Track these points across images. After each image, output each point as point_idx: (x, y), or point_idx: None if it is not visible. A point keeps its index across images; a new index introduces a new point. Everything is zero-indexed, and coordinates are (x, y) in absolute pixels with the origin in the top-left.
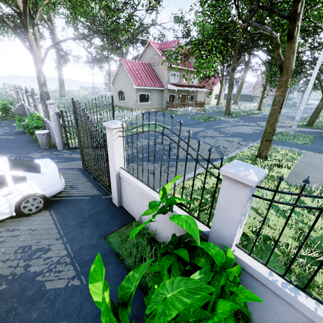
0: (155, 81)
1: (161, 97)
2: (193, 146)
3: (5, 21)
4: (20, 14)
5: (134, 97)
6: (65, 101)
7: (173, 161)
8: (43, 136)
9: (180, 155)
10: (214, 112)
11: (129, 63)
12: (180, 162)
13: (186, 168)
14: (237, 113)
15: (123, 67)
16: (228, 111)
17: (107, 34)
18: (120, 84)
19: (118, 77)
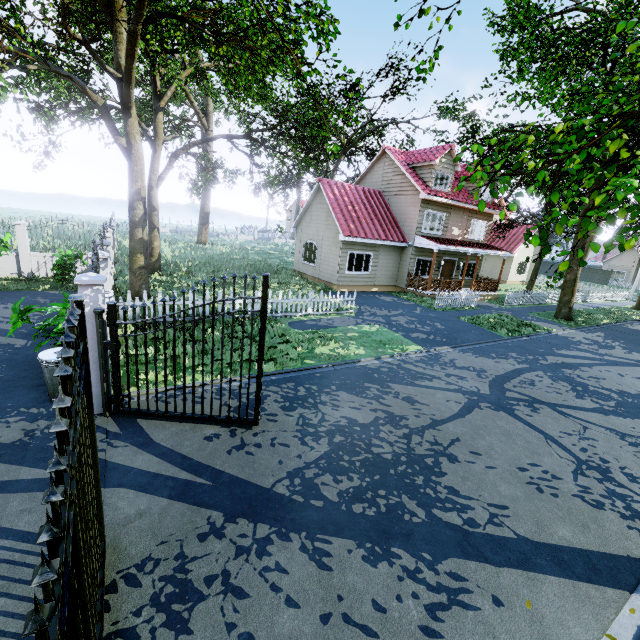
0: (387, 228)
1: (397, 263)
2: (511, 452)
3: (89, 94)
4: (122, 81)
5: (337, 259)
6: (202, 253)
7: (454, 555)
8: (56, 367)
9: (475, 509)
10: (525, 308)
11: (336, 189)
12: (487, 566)
13: (529, 639)
14: (589, 316)
15: (323, 197)
16: (566, 309)
17: (297, 129)
18: (311, 228)
19: (310, 215)
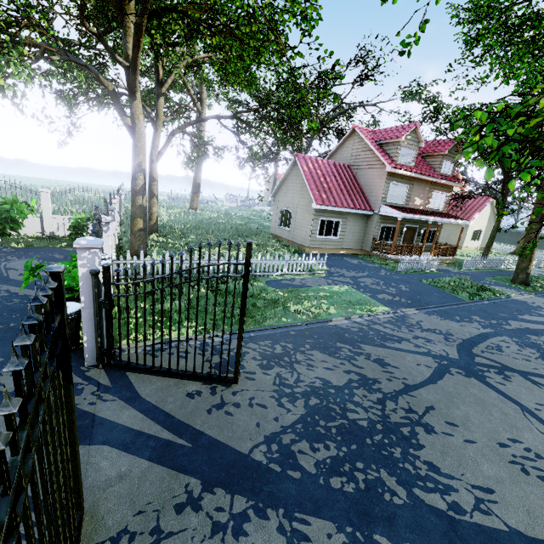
0: (355, 198)
1: (363, 229)
2: (488, 425)
3: (102, 81)
4: (129, 69)
5: (309, 225)
6: (193, 217)
7: None
8: None
9: (459, 491)
10: (482, 272)
11: (310, 163)
12: None
13: None
14: None
15: (298, 170)
16: (523, 275)
17: (278, 110)
18: (287, 197)
19: (286, 186)
